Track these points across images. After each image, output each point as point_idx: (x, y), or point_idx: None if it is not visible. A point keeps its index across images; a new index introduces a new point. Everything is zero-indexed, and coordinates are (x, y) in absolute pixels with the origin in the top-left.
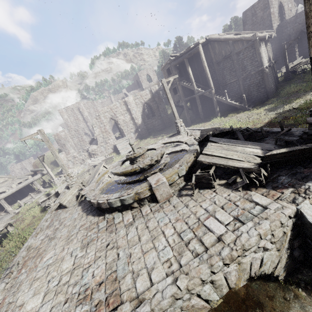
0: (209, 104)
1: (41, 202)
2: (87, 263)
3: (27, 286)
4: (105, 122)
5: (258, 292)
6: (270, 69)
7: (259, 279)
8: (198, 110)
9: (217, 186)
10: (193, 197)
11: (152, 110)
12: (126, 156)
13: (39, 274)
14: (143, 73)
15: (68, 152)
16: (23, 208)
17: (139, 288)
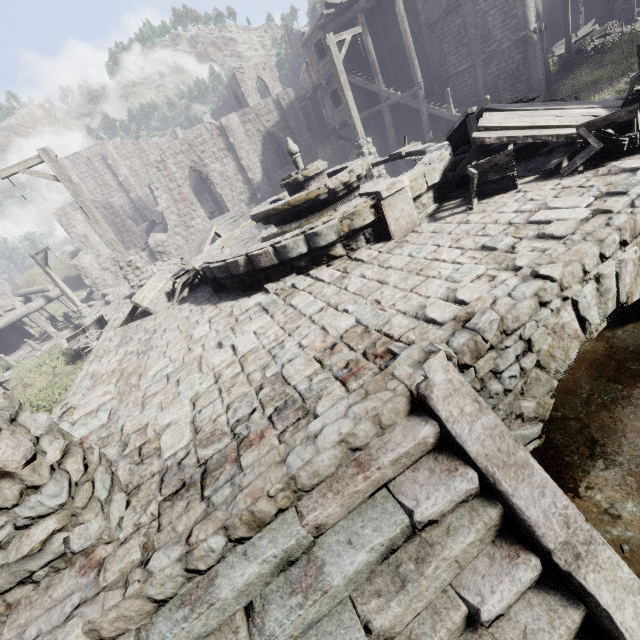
0: (410, 127)
1: (68, 339)
2: (274, 341)
3: (134, 409)
4: (179, 177)
5: (639, 336)
6: (538, 39)
7: (633, 322)
8: (385, 145)
9: (520, 186)
10: (473, 211)
11: (284, 151)
12: (283, 182)
13: (154, 389)
14: (248, 75)
15: (99, 255)
16: (18, 369)
17: (441, 316)
